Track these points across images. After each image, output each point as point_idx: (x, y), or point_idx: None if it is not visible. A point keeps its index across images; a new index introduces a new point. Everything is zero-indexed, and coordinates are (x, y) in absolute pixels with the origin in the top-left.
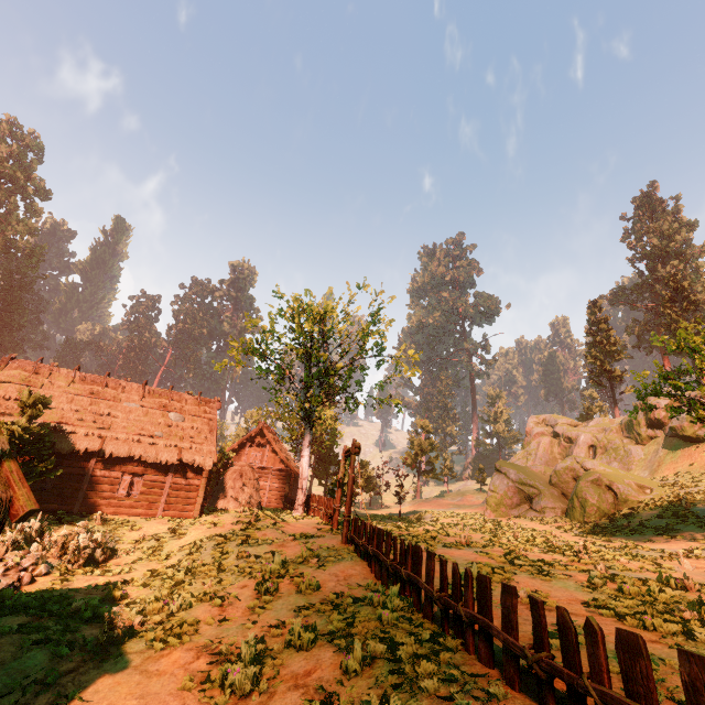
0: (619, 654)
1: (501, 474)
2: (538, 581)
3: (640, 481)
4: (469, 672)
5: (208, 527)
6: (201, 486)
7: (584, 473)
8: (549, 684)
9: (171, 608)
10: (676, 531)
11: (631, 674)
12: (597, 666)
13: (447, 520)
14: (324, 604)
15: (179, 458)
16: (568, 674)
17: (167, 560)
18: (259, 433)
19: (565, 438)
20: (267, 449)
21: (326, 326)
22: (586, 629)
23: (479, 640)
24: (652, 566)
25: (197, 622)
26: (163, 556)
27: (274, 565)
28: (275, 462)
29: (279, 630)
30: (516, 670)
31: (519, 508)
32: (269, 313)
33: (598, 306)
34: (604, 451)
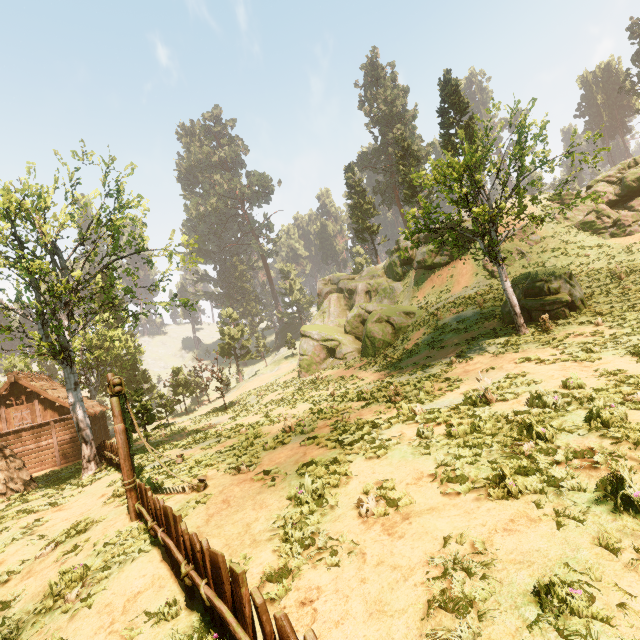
0: None
1: (307, 338)
2: (375, 461)
3: (406, 310)
4: None
5: None
6: None
7: (369, 316)
8: None
9: None
10: (442, 342)
11: None
12: None
13: (270, 397)
14: None
15: None
16: None
17: None
18: (14, 388)
19: (348, 291)
20: (36, 403)
21: (39, 221)
22: None
23: None
24: (445, 384)
25: None
26: None
27: None
28: (55, 412)
29: None
30: None
31: (326, 361)
32: None
33: (352, 170)
34: (376, 293)
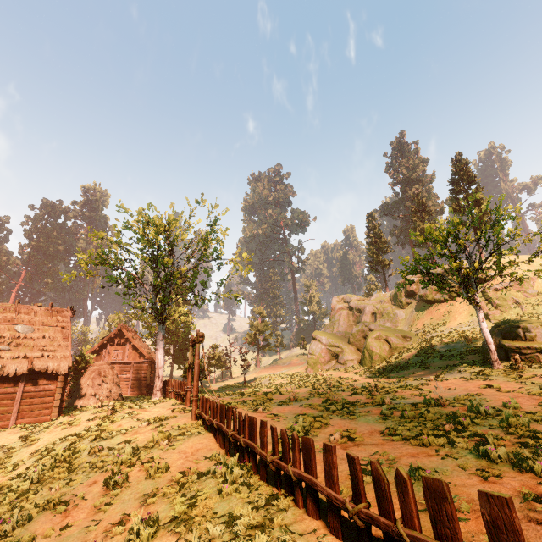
0: (427, 501)
1: (316, 341)
2: (347, 420)
3: (404, 334)
4: (300, 530)
5: (63, 428)
6: (57, 390)
7: (370, 332)
8: (367, 531)
9: (4, 528)
10: (428, 364)
11: (439, 518)
12: (408, 513)
13: (280, 381)
14: (170, 486)
15: (29, 368)
16: (384, 523)
17: (15, 470)
18: (119, 334)
19: (357, 310)
20: (127, 347)
21: (170, 236)
22: (397, 479)
23: (307, 496)
24: (417, 392)
25: (33, 538)
26: (10, 468)
27: (125, 455)
28: (136, 356)
29: (121, 527)
30: (339, 520)
31: (330, 363)
32: (114, 226)
33: (373, 217)
34: (381, 316)
